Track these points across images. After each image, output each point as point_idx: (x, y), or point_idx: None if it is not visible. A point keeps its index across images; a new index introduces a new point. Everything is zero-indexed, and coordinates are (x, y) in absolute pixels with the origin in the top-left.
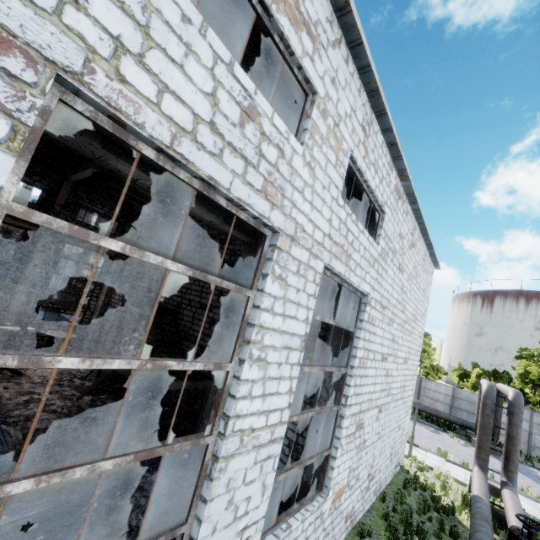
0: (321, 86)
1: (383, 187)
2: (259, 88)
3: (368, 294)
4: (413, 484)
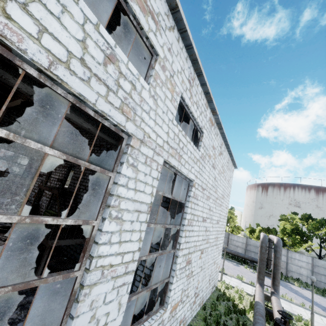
0: (161, 51)
1: (202, 117)
2: (128, 53)
3: (193, 180)
4: (223, 298)
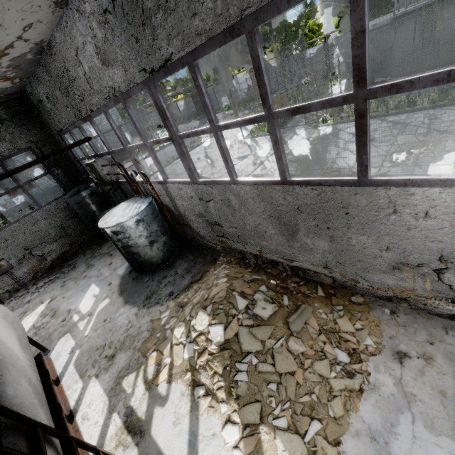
0: None
1: None
2: None
3: None
4: None
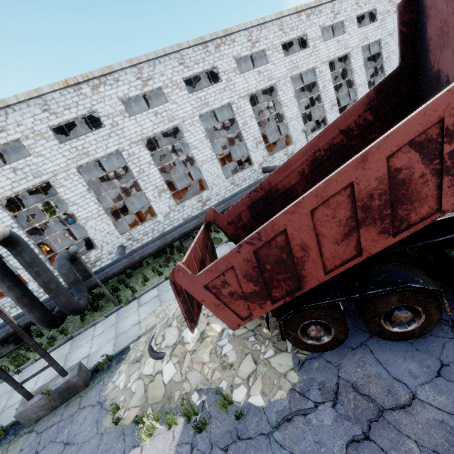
0: (343, 18)
1: (371, 3)
2: None
3: (380, 39)
4: None
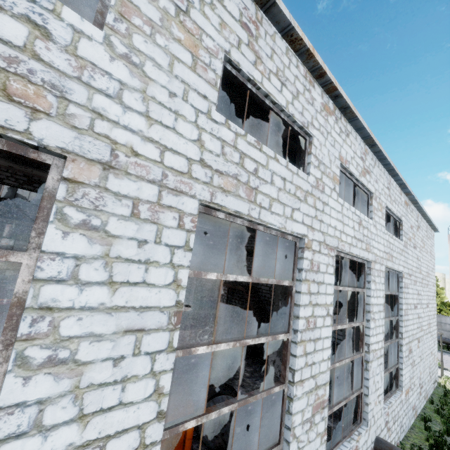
0: (373, 189)
1: (399, 208)
2: None
3: (402, 272)
4: None
